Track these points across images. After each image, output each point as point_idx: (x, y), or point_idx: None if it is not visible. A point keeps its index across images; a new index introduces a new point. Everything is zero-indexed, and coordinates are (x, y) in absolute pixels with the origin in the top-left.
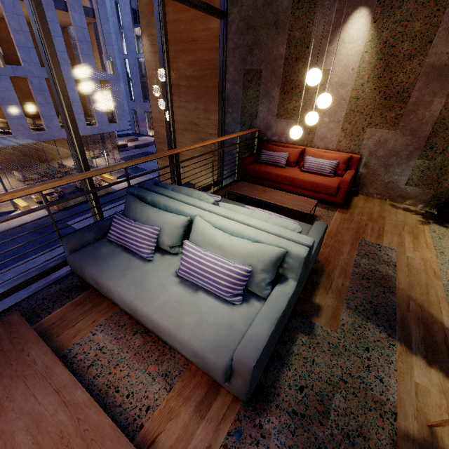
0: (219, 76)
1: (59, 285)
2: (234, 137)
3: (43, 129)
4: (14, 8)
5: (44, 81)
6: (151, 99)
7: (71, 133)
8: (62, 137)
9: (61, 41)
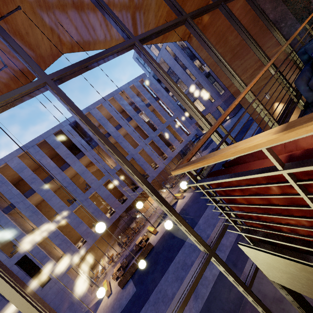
0: (260, 19)
1: (307, 113)
2: (312, 16)
3: (166, 158)
4: (138, 118)
5: (157, 136)
6: (221, 79)
7: (234, 75)
8: (174, 155)
9: (154, 117)
